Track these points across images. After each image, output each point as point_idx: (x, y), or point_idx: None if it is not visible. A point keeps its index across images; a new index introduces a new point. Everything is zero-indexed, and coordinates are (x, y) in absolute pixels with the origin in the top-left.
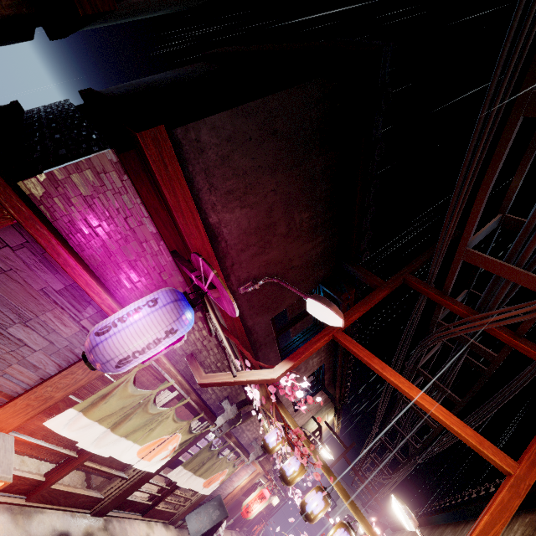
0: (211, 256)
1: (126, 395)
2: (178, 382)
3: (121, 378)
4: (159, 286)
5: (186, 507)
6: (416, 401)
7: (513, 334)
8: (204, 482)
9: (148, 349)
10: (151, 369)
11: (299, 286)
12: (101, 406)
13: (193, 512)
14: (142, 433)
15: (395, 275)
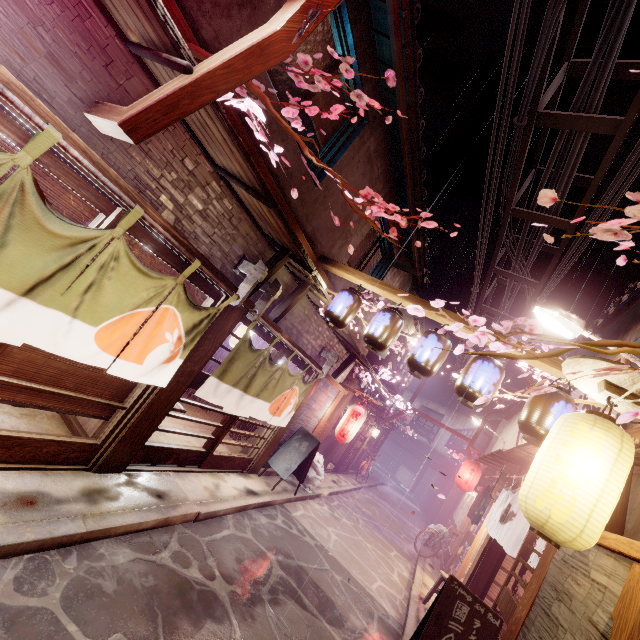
0: None
1: None
2: (86, 156)
3: None
4: None
5: (262, 449)
6: None
7: None
8: (270, 408)
9: None
10: None
11: None
12: None
13: (274, 454)
14: (74, 292)
15: None
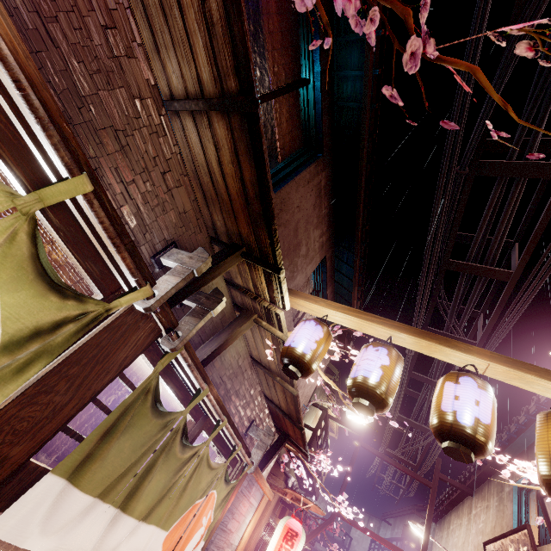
0: None
1: None
2: None
3: None
4: None
5: None
6: None
7: None
8: (165, 541)
9: None
10: None
11: None
12: None
13: None
14: None
15: None
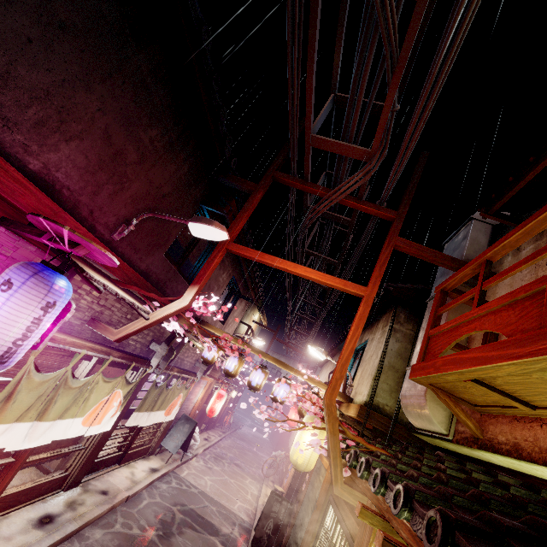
0: (57, 211)
1: (35, 386)
2: (91, 349)
3: (19, 373)
4: (6, 266)
5: (157, 437)
6: (302, 275)
7: (357, 200)
8: (165, 413)
9: (31, 332)
10: (51, 351)
11: (179, 212)
12: (11, 407)
13: (166, 437)
14: (77, 407)
15: (265, 176)
